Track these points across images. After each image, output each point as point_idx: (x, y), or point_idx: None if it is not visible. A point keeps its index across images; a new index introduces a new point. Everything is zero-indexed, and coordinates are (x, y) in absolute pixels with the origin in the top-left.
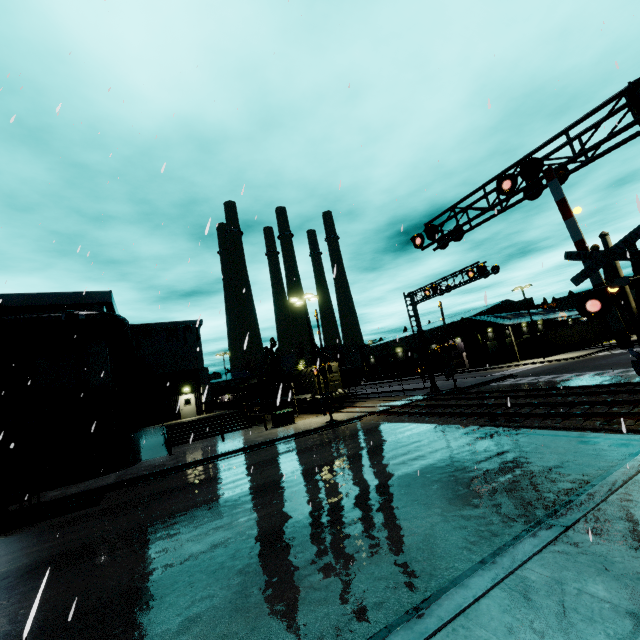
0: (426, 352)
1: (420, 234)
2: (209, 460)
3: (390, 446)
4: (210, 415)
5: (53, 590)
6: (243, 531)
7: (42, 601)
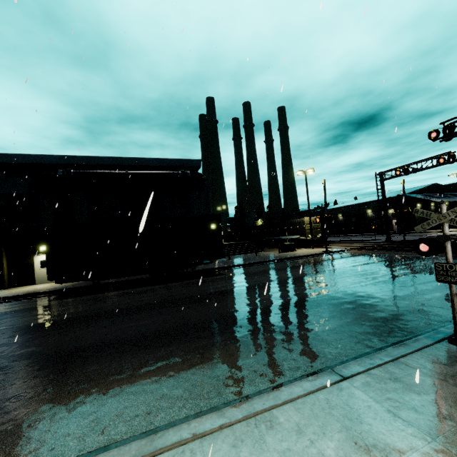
0: (386, 214)
1: (436, 130)
2: (263, 263)
3: (394, 262)
4: (231, 243)
5: (277, 293)
6: (353, 284)
7: (279, 295)
